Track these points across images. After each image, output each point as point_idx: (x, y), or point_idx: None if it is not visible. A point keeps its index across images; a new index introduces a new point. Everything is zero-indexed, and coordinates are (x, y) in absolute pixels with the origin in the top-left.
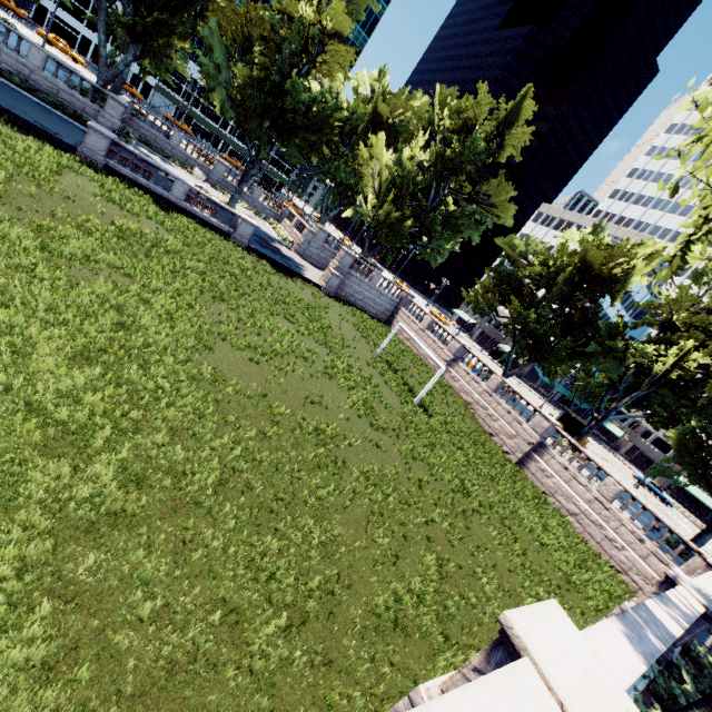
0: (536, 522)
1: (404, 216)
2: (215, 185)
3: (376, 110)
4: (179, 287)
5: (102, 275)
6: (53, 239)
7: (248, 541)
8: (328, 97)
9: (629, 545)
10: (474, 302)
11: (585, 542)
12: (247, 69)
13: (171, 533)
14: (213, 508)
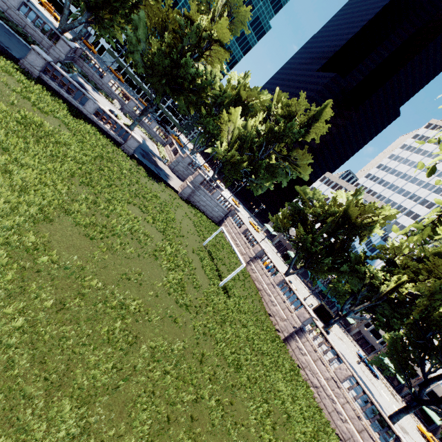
0: (288, 394)
1: (242, 159)
2: (126, 113)
3: (238, 94)
4: (51, 168)
5: None
6: None
7: None
8: (208, 76)
9: (350, 419)
10: (275, 222)
11: (320, 410)
12: (158, 45)
13: None
14: None
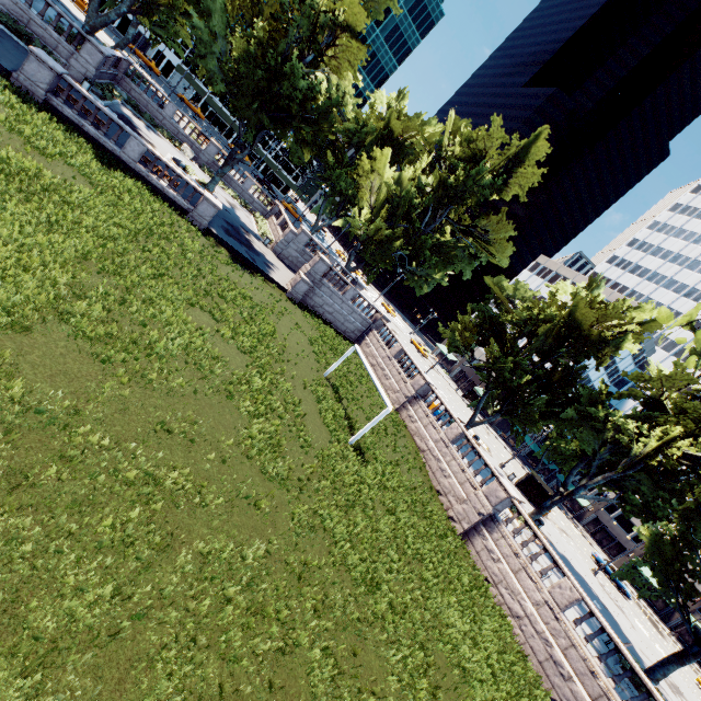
0: (465, 630)
1: (394, 235)
2: (203, 165)
3: (387, 127)
4: (42, 242)
5: None
6: None
7: None
8: (333, 95)
9: (578, 676)
10: (450, 337)
11: (525, 658)
12: (244, 41)
13: None
14: None
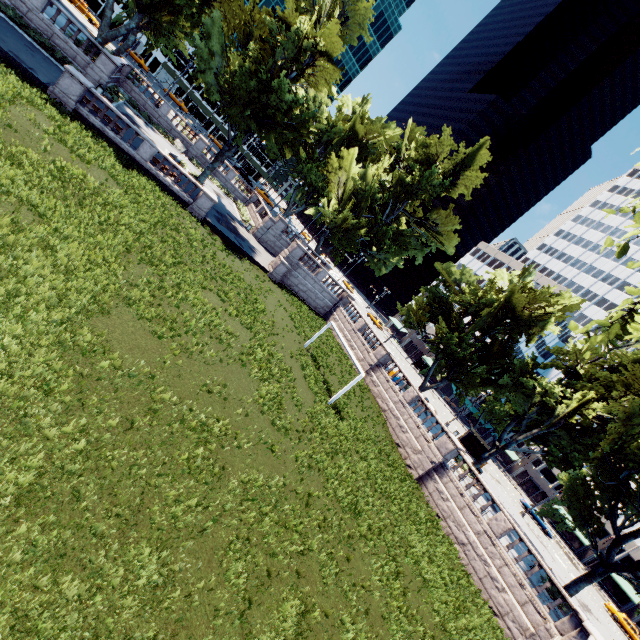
0: (424, 551)
1: (359, 225)
2: (192, 158)
3: (353, 129)
4: (101, 240)
5: (7, 208)
6: None
7: (34, 582)
8: (311, 105)
9: (509, 588)
10: (406, 315)
11: (468, 576)
12: (239, 60)
13: None
14: None
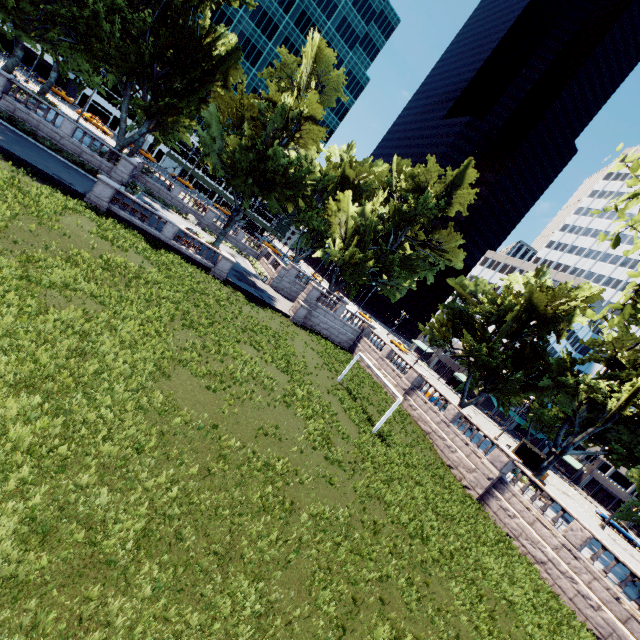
0: (502, 573)
1: (366, 257)
2: (205, 228)
3: (344, 174)
4: (150, 315)
5: (77, 302)
6: (40, 269)
7: (163, 614)
8: (304, 162)
9: (605, 604)
10: (430, 334)
11: (556, 597)
12: (237, 140)
13: (69, 606)
14: (128, 569)
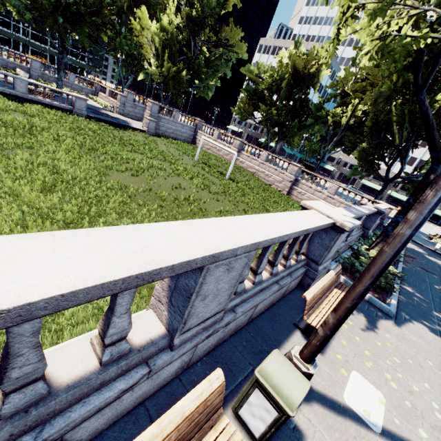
0: None
1: (179, 68)
2: (38, 79)
3: None
4: (66, 147)
5: (15, 151)
6: None
7: None
8: None
9: None
10: (239, 113)
11: None
12: None
13: None
14: None
